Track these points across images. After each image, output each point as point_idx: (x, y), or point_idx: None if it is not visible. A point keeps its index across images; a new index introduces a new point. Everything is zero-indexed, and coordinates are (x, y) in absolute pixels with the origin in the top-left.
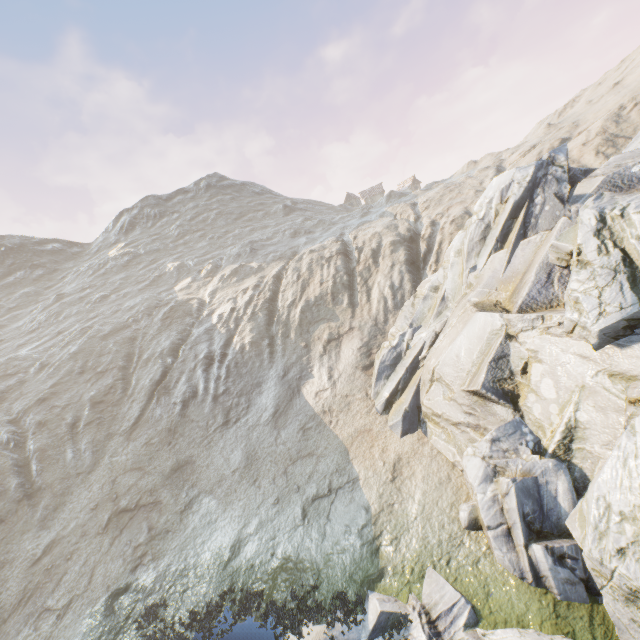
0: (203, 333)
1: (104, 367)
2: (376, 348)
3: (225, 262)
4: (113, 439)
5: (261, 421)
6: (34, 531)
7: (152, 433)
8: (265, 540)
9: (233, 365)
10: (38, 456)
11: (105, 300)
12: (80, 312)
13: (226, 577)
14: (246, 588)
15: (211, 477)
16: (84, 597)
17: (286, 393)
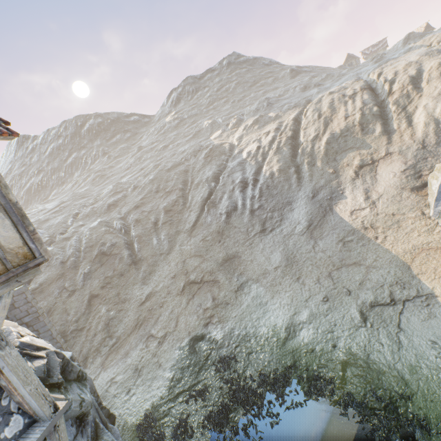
0: (236, 165)
1: (170, 189)
2: (427, 170)
3: (246, 116)
4: (180, 235)
5: (295, 232)
6: (139, 284)
7: (206, 233)
8: (321, 331)
9: (265, 187)
10: (137, 240)
11: (166, 149)
12: (152, 157)
13: (286, 353)
14: (313, 370)
15: (255, 270)
16: (174, 335)
17: (318, 210)
